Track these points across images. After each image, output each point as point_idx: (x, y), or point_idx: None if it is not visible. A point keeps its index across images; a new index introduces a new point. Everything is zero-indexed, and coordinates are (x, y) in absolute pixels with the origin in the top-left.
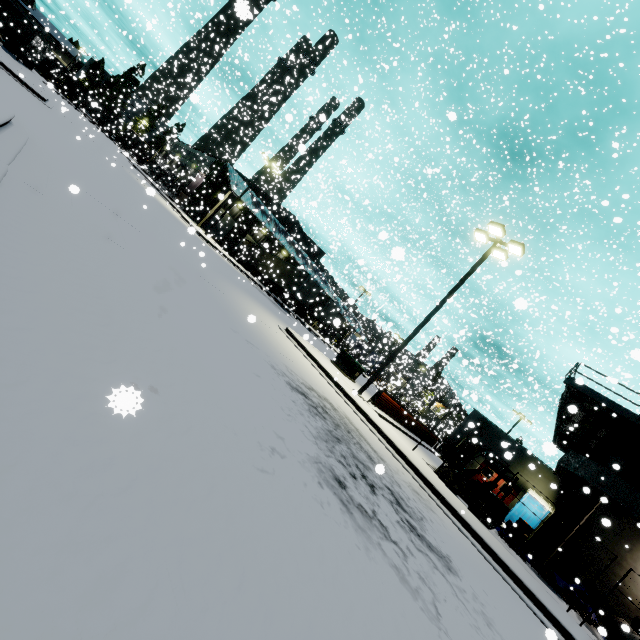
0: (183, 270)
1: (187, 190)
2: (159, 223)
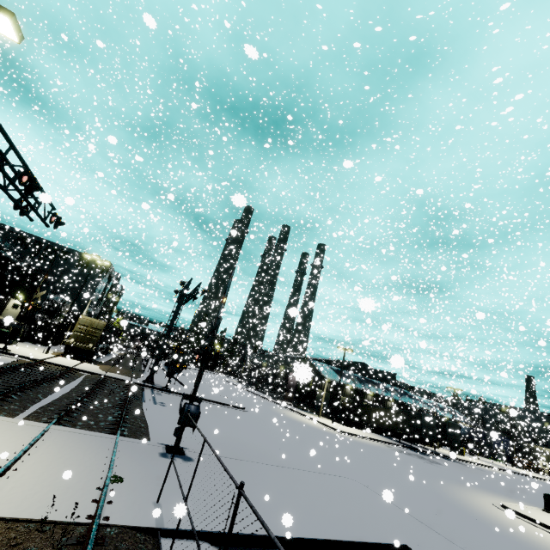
0: (481, 529)
1: (287, 389)
2: (382, 471)
